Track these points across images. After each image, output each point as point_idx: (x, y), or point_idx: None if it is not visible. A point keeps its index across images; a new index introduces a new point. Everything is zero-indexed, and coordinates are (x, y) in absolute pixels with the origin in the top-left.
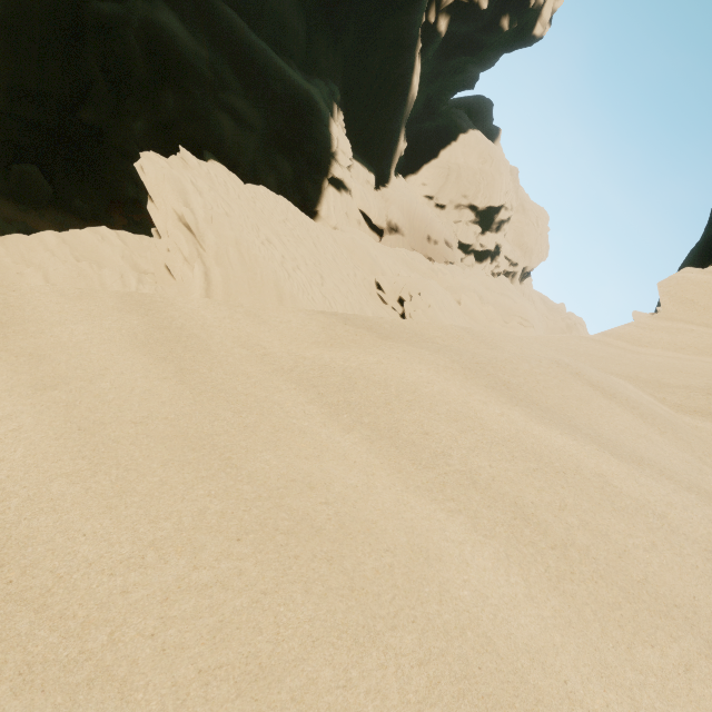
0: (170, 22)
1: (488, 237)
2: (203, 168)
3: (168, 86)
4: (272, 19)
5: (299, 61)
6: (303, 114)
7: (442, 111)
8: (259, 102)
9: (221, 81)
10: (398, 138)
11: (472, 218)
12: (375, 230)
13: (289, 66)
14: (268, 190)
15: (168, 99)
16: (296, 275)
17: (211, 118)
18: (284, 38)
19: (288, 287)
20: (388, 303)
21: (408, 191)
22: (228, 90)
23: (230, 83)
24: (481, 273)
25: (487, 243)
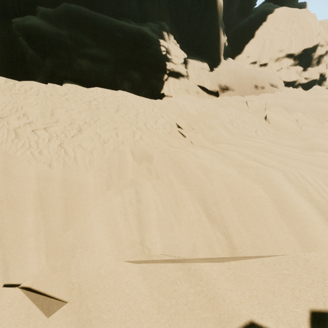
0: (35, 23)
1: (311, 71)
2: (8, 83)
3: (48, 57)
4: (110, 3)
5: (135, 18)
6: (140, 43)
7: (252, 10)
8: (109, 47)
9: (80, 44)
10: (219, 36)
11: (291, 63)
12: (212, 94)
13: (127, 22)
14: (97, 88)
15: (47, 63)
16: (32, 135)
17: (74, 64)
18: (121, 9)
19: (4, 147)
20: (185, 135)
21: (234, 64)
22: (85, 47)
23: (86, 43)
24: (291, 90)
25: (311, 75)
